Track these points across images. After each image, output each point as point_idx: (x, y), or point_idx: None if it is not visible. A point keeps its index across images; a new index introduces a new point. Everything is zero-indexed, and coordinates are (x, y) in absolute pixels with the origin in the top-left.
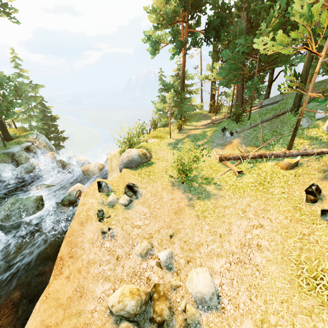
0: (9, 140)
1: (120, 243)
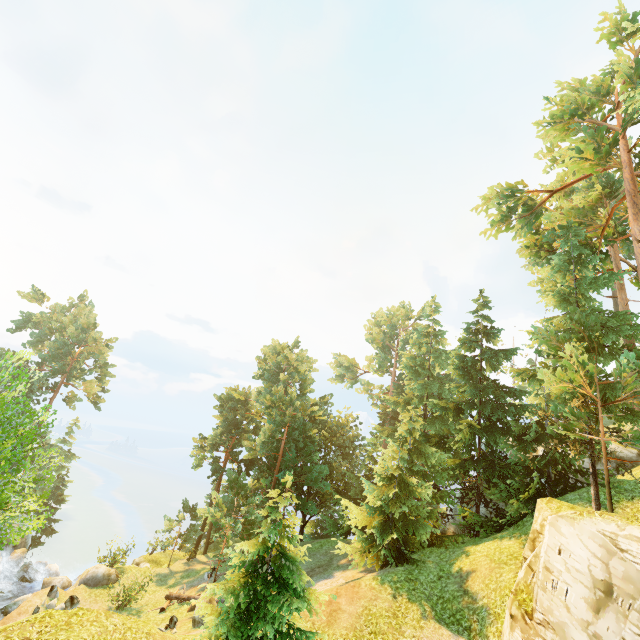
0: None
1: None
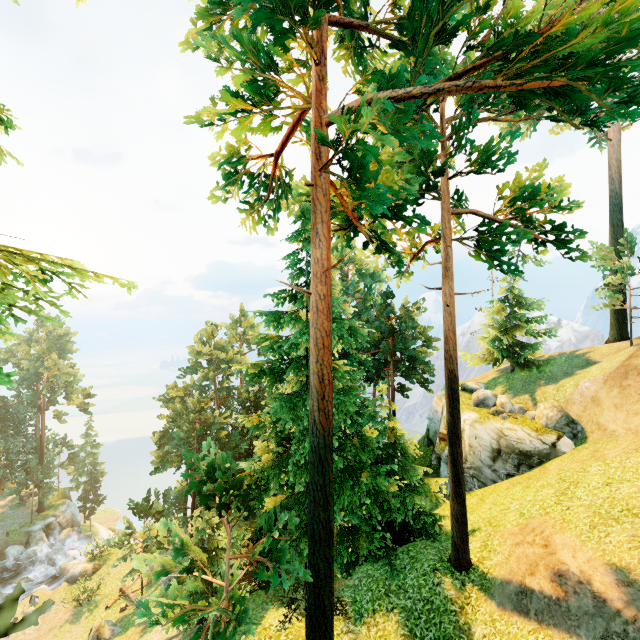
0: (41, 512)
1: None
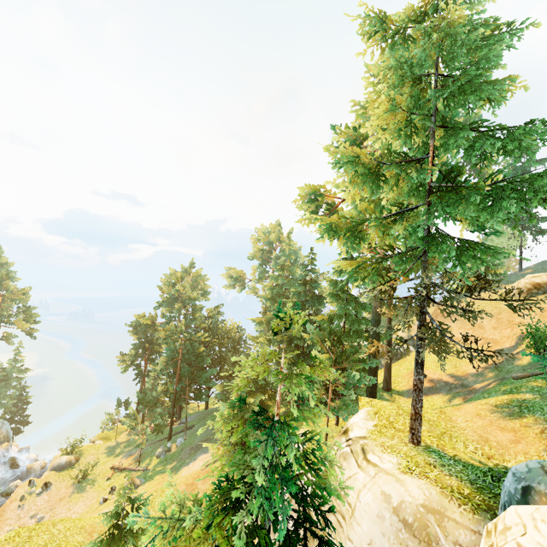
0: None
1: (25, 512)
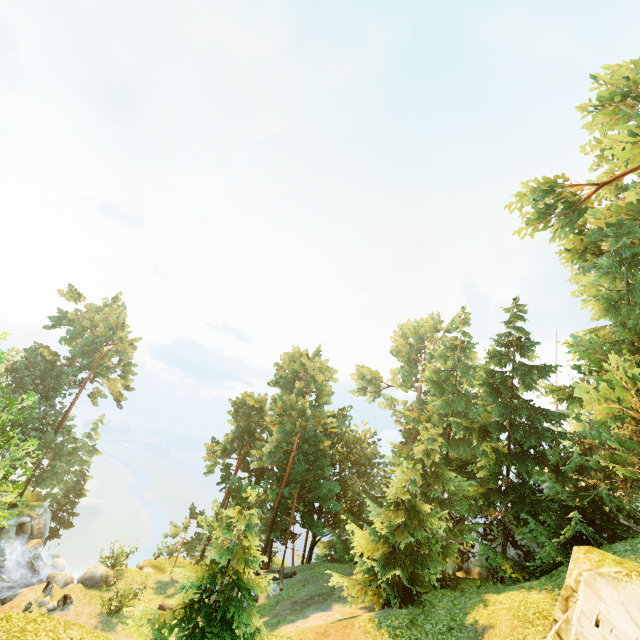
0: (14, 506)
1: None
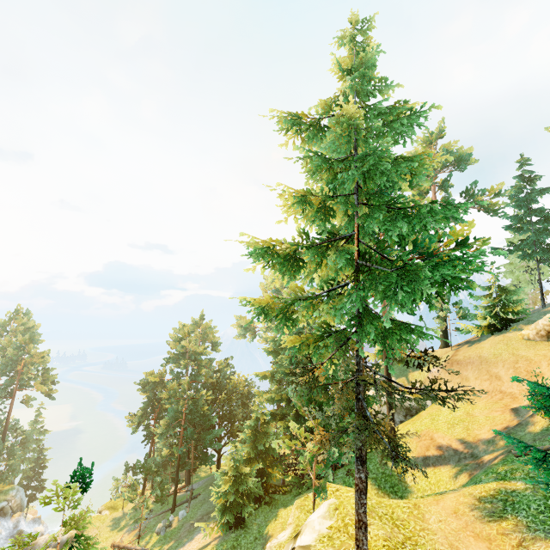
0: None
1: None
